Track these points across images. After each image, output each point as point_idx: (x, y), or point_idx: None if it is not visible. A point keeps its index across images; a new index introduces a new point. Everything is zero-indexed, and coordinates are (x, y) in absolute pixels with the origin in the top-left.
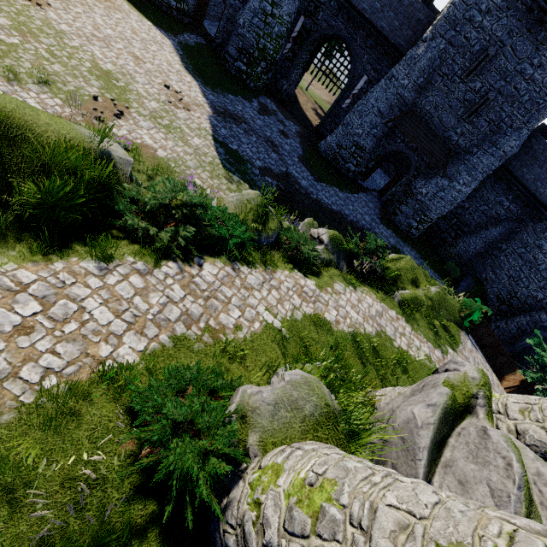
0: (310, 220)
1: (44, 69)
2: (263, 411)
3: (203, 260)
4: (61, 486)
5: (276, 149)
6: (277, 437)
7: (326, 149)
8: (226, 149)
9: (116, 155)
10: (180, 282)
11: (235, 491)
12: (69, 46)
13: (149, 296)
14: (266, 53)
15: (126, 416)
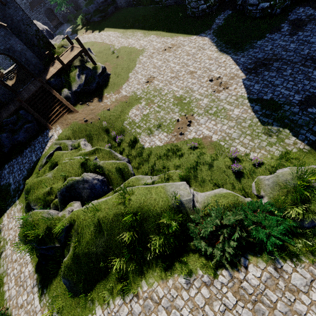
0: None
1: (158, 118)
2: None
3: (248, 260)
4: None
5: None
6: None
7: None
8: (261, 104)
9: (183, 199)
10: (232, 289)
11: None
12: (164, 95)
13: (213, 304)
14: None
15: None
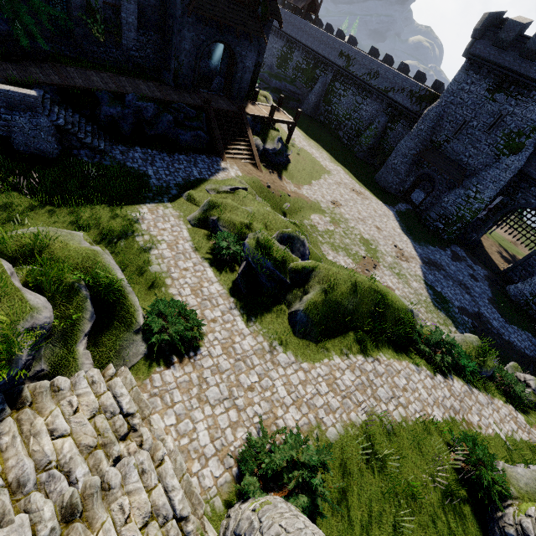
0: (515, 365)
1: (343, 242)
2: (519, 478)
3: (452, 376)
4: (431, 460)
5: (468, 291)
6: (530, 496)
7: (516, 294)
8: (434, 291)
9: (414, 311)
10: (446, 387)
11: (507, 510)
12: (350, 227)
13: (437, 390)
14: (463, 218)
15: (445, 445)
